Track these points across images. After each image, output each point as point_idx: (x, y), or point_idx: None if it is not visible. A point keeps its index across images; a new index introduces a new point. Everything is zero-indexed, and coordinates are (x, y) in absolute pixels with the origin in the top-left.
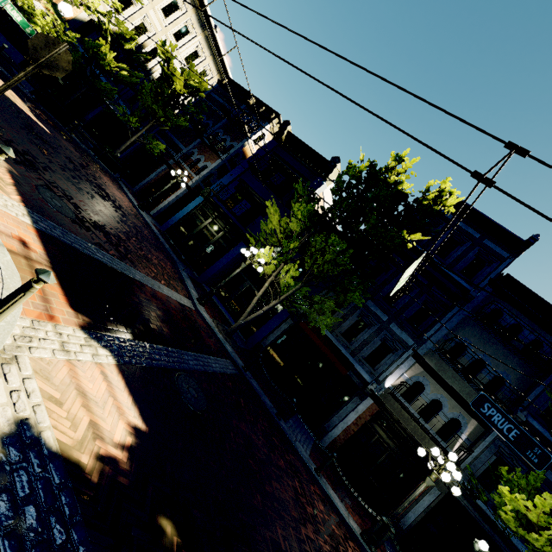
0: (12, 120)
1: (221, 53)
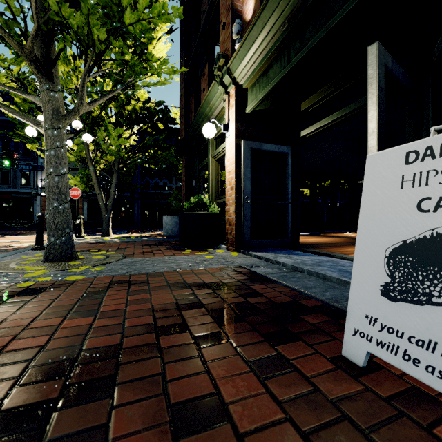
0: None
1: None
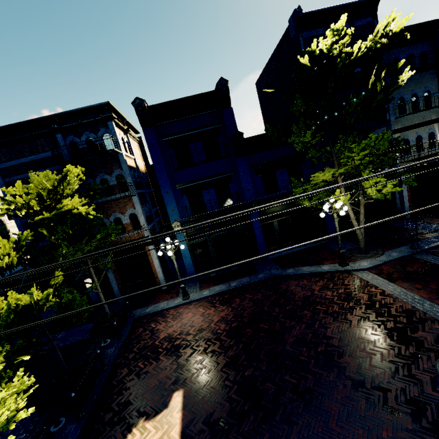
0: (294, 437)
1: None
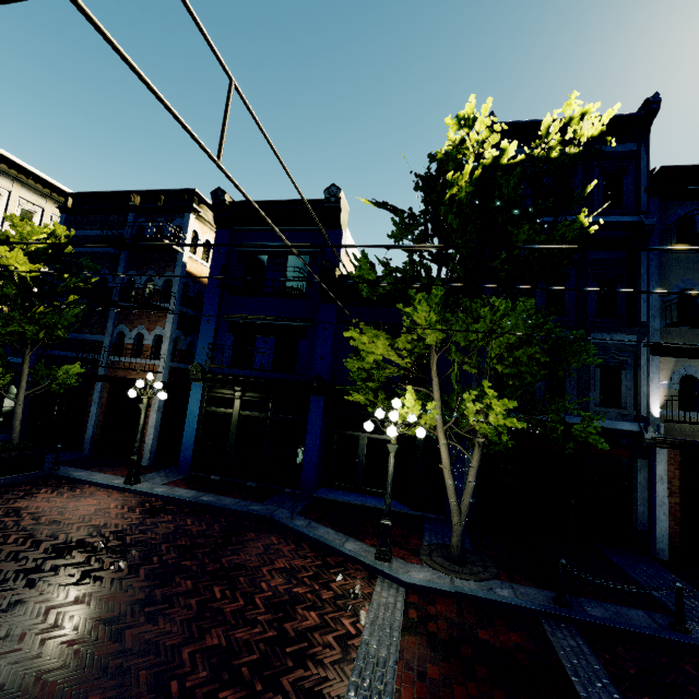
0: None
1: (25, 168)
